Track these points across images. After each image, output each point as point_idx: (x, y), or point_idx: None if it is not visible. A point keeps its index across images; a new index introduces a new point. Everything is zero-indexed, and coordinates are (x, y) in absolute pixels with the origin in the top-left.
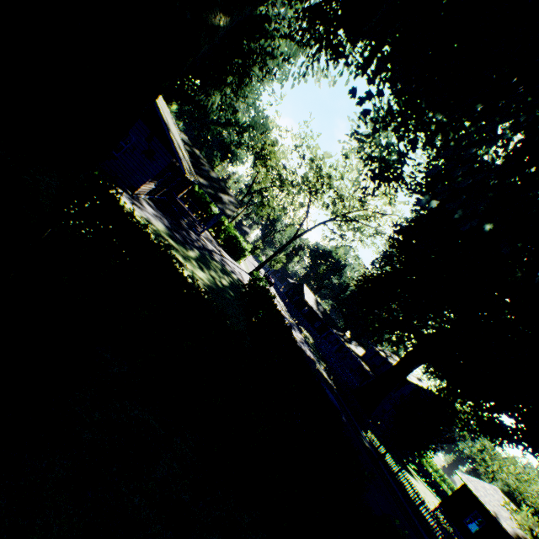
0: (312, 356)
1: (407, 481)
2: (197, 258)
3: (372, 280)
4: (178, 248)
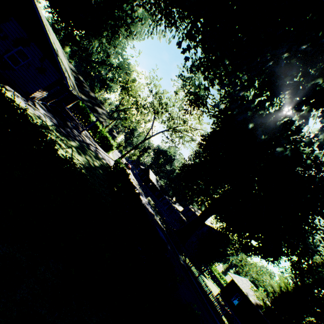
0: (152, 212)
1: (203, 281)
2: (77, 147)
3: (188, 167)
4: (63, 138)
